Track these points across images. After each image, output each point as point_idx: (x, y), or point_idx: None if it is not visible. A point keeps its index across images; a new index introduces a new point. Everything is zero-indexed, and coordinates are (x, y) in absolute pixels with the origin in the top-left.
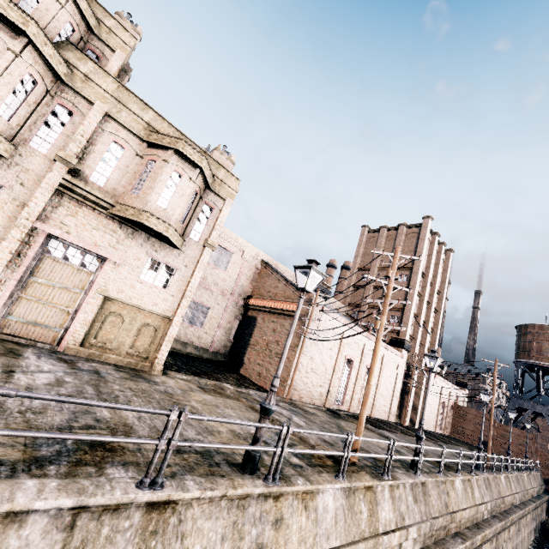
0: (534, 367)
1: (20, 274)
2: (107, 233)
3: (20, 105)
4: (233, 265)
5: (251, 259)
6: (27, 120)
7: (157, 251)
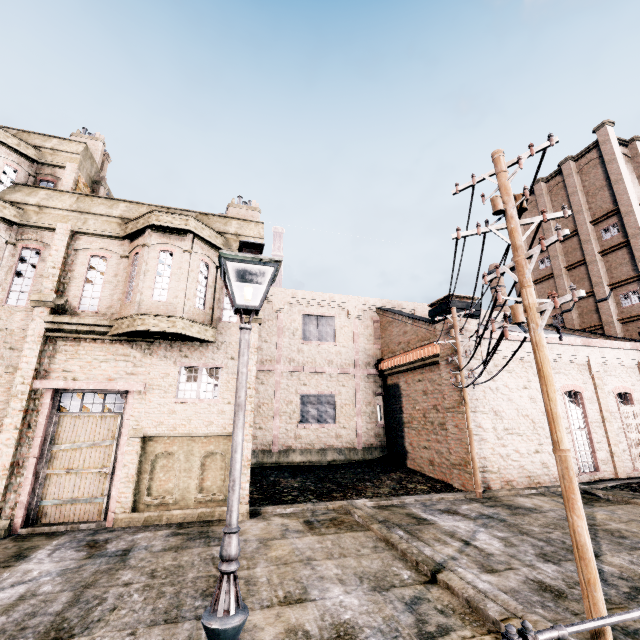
0: None
1: (36, 448)
2: (119, 361)
3: None
4: (342, 331)
5: (361, 313)
6: None
7: (187, 356)
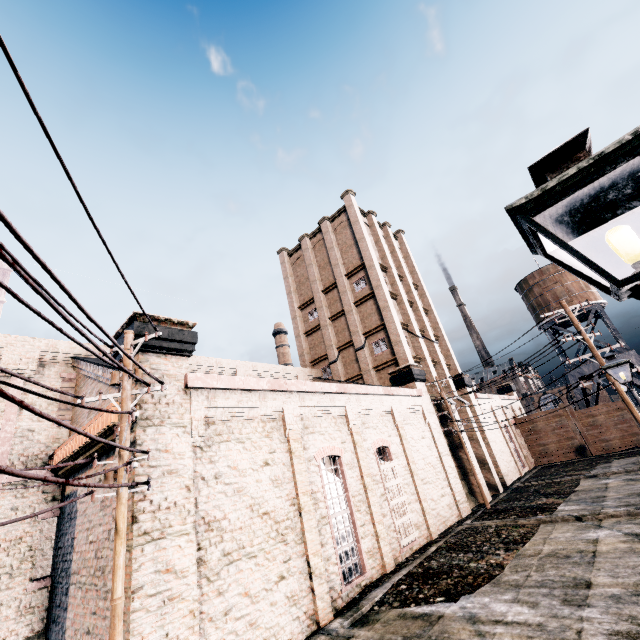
0: (561, 322)
1: None
2: None
3: None
4: None
5: (35, 366)
6: None
7: None
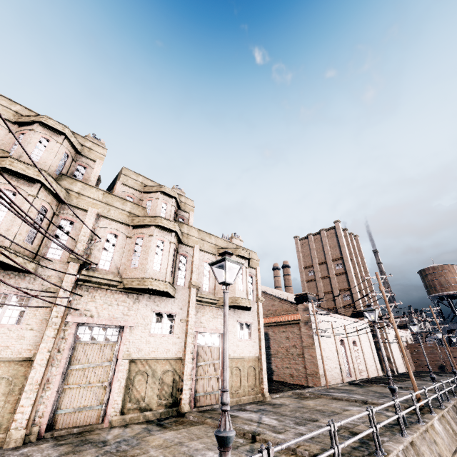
0: (442, 297)
1: (195, 364)
2: (218, 318)
3: (172, 266)
4: None
5: None
6: (175, 272)
7: (240, 317)
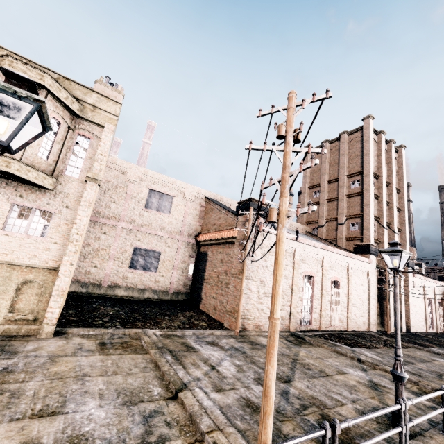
0: None
1: None
2: None
3: None
4: (177, 207)
5: (194, 198)
6: None
7: (22, 196)
